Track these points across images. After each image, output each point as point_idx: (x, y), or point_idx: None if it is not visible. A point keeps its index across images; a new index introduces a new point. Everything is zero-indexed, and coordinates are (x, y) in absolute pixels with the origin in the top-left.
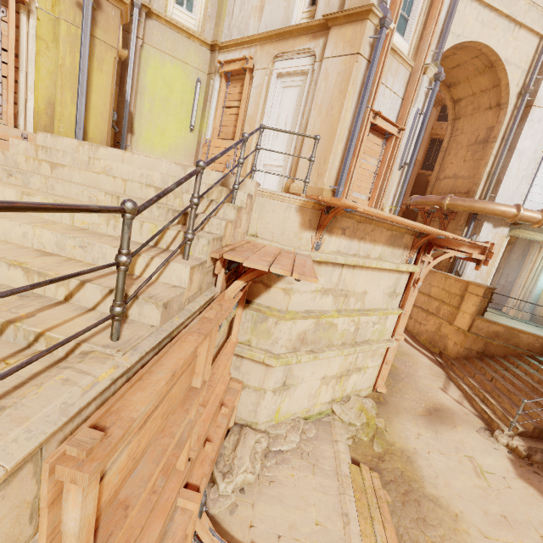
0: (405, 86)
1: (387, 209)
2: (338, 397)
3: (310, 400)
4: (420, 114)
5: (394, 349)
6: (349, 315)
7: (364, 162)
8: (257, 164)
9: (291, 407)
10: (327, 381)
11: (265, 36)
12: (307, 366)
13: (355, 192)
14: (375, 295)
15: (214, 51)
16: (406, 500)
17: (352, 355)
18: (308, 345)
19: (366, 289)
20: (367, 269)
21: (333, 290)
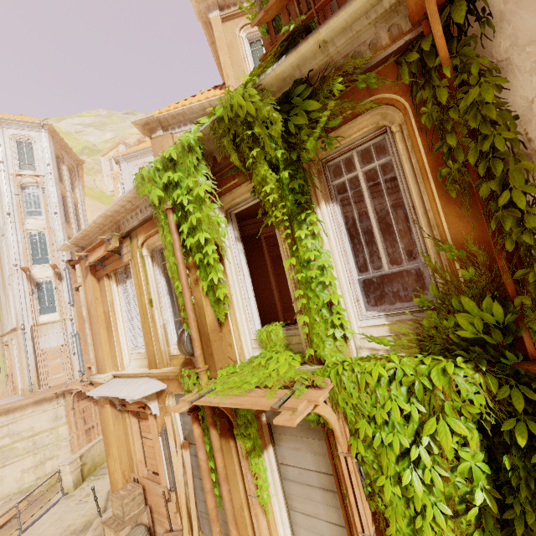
0: (63, 327)
1: (77, 373)
2: (42, 476)
3: (19, 482)
4: (70, 334)
5: (76, 439)
6: (23, 440)
7: (52, 364)
8: (18, 380)
9: (5, 489)
10: (27, 471)
11: (7, 333)
12: (6, 469)
13: (54, 376)
14: (42, 425)
15: (1, 338)
16: (32, 507)
17: (40, 454)
18: (1, 461)
19: (33, 425)
20: (27, 419)
21: (7, 435)
